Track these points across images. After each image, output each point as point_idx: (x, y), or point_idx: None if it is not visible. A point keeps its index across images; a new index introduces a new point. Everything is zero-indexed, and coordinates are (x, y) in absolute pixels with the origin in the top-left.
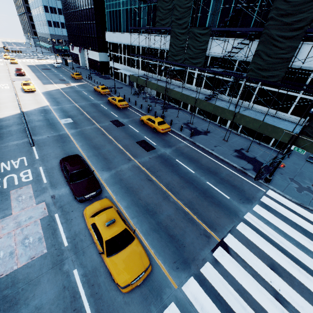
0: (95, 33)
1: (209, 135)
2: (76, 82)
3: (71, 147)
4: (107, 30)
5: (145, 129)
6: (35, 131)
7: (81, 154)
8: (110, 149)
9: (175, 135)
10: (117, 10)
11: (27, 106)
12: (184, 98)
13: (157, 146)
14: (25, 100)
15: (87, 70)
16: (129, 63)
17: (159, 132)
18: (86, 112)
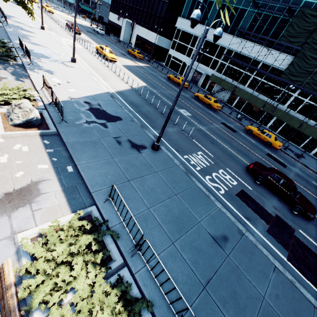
0: (163, 13)
1: (307, 160)
2: (139, 61)
3: (225, 149)
4: (182, 15)
5: (256, 140)
6: (173, 119)
7: (241, 159)
8: (257, 159)
9: (284, 153)
10: (207, 0)
11: (128, 81)
12: (285, 117)
13: (285, 163)
14: (117, 71)
15: (133, 48)
16: (201, 60)
17: (274, 147)
18: (190, 106)
